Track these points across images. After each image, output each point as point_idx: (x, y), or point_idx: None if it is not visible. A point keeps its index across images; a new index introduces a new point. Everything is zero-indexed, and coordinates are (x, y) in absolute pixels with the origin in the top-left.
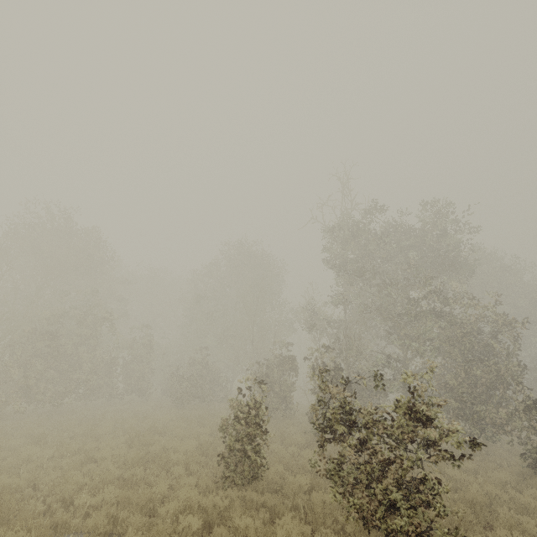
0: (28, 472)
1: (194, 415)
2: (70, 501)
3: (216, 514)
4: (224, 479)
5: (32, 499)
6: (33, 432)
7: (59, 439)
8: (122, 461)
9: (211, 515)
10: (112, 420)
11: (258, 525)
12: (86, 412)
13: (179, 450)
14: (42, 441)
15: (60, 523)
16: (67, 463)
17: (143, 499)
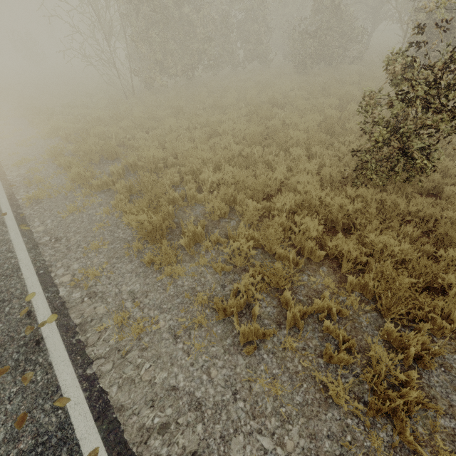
0: (172, 141)
1: (317, 83)
2: (199, 173)
3: (341, 215)
4: (355, 174)
5: (169, 169)
6: (174, 104)
7: (194, 111)
8: (242, 136)
9: (334, 214)
10: (235, 91)
11: (404, 249)
12: (214, 84)
13: (299, 128)
14: (180, 113)
15: (188, 196)
16: (195, 137)
17: (257, 186)
